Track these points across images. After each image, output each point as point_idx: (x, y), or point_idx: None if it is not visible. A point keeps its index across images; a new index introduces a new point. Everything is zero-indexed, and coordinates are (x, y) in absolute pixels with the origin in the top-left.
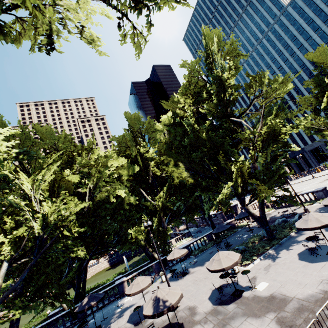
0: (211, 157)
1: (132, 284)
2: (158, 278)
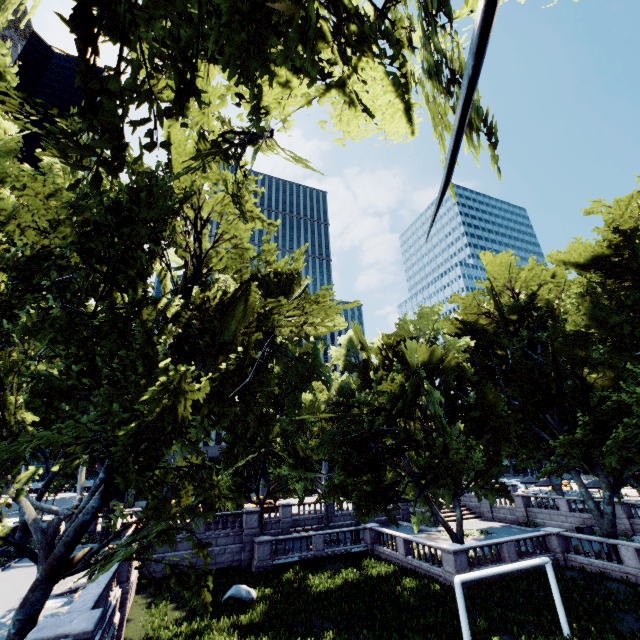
0: None
1: None
2: None
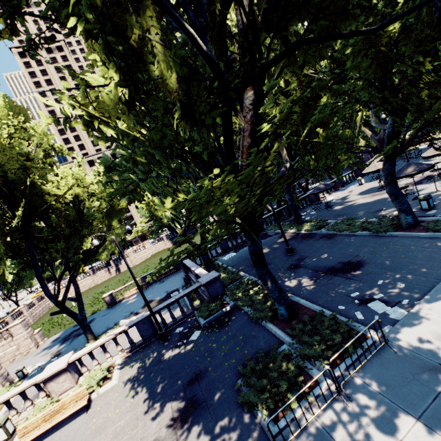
0: (438, 50)
1: (372, 166)
2: (346, 188)
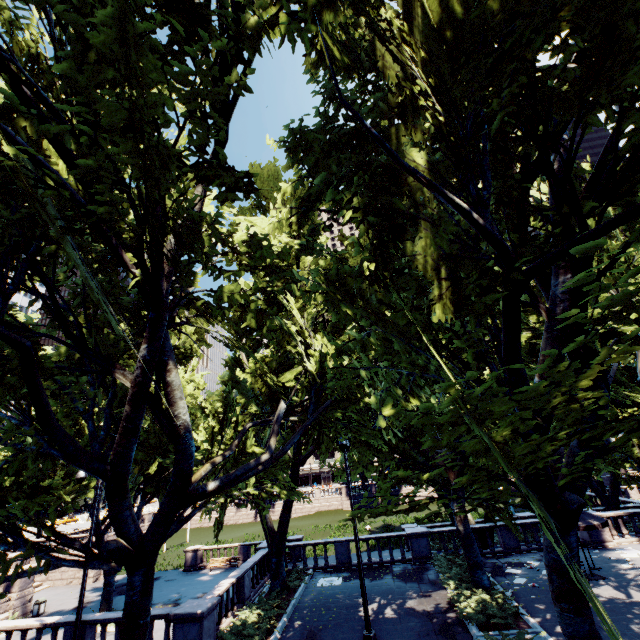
0: None
1: None
2: None
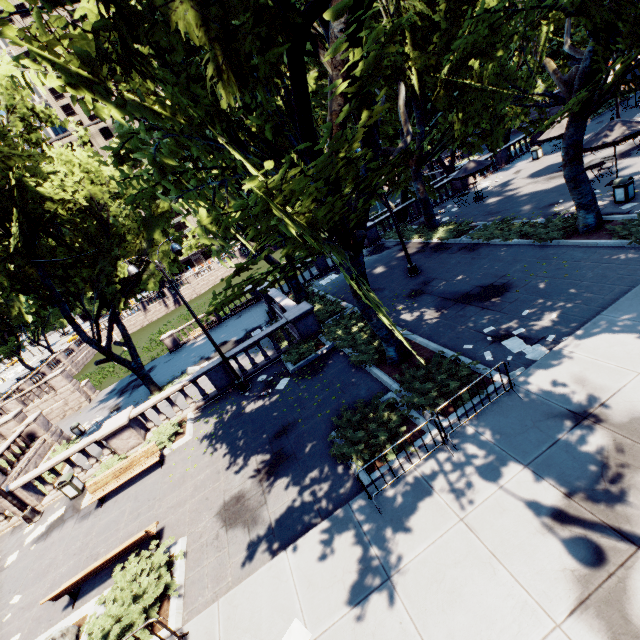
0: None
1: (556, 127)
2: (513, 165)
